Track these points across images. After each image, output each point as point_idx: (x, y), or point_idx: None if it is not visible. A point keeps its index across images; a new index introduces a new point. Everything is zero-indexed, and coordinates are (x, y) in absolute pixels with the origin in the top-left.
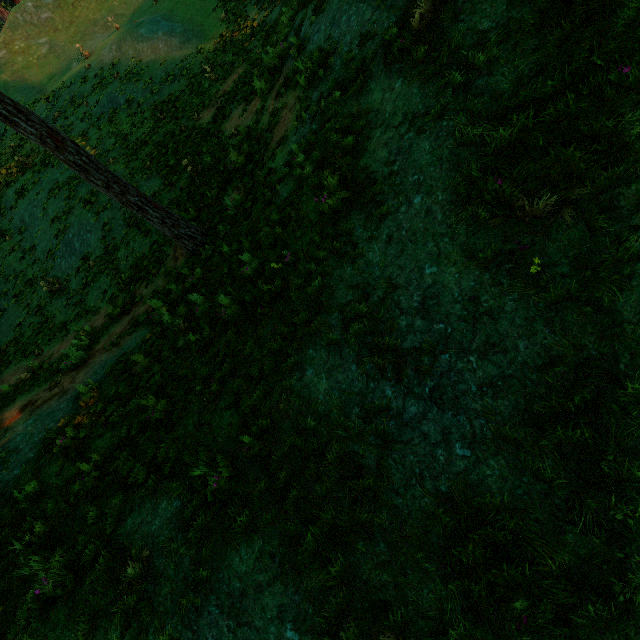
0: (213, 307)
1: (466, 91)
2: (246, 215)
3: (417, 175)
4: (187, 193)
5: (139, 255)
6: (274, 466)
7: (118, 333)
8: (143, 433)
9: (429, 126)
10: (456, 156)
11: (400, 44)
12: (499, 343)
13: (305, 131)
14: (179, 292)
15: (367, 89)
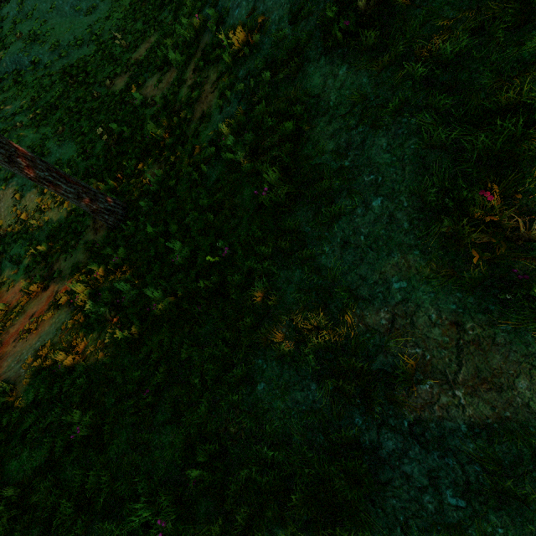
0: (141, 295)
1: (430, 86)
2: (170, 192)
3: (374, 175)
4: (104, 161)
5: (55, 225)
6: (230, 505)
7: (35, 314)
8: (68, 452)
9: (385, 121)
10: (422, 158)
11: (344, 27)
12: (491, 379)
13: (232, 111)
14: (101, 272)
15: (304, 73)
